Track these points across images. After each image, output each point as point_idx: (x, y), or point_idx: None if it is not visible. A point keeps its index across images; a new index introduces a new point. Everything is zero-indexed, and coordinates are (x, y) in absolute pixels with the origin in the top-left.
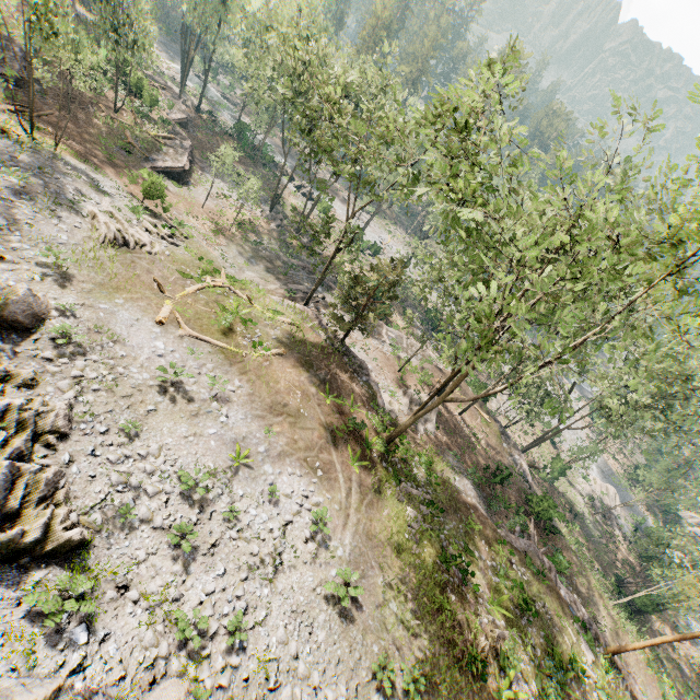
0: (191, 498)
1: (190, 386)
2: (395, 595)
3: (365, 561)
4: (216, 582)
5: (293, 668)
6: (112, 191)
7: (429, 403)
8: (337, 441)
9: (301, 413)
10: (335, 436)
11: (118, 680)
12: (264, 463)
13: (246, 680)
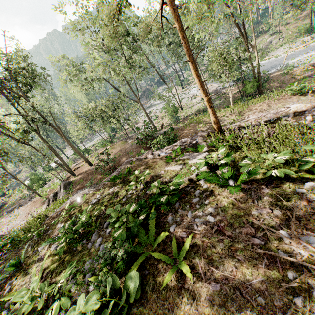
0: None
1: None
2: None
3: None
4: None
5: None
6: None
7: (58, 188)
8: None
9: None
10: None
11: None
12: None
13: None
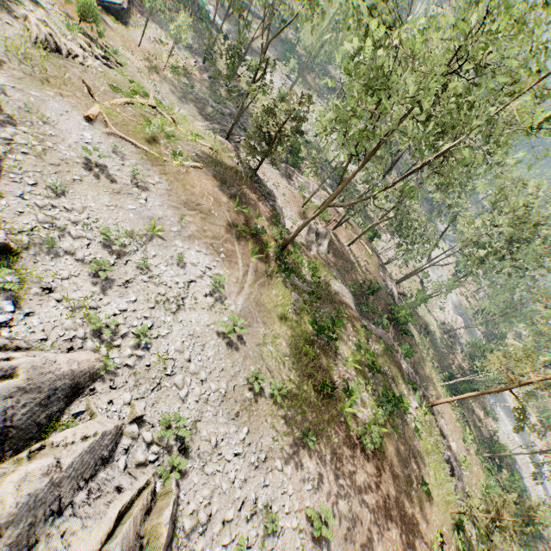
0: (110, 247)
1: (114, 172)
2: (272, 341)
3: (252, 317)
4: (128, 305)
5: (186, 367)
6: (47, 7)
7: (324, 232)
8: (240, 238)
9: (212, 213)
10: (239, 235)
11: (40, 341)
12: (175, 239)
13: (148, 367)
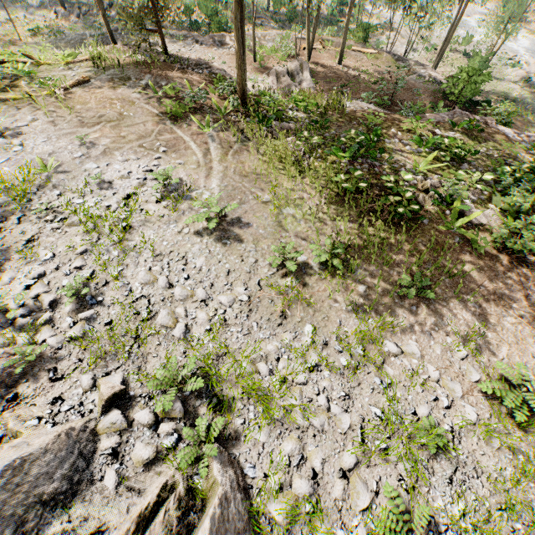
0: None
1: None
2: (286, 201)
3: (242, 192)
4: (44, 267)
5: (170, 297)
6: None
7: (296, 66)
8: (180, 122)
9: (125, 116)
10: (175, 119)
11: None
12: (83, 164)
13: (109, 325)
